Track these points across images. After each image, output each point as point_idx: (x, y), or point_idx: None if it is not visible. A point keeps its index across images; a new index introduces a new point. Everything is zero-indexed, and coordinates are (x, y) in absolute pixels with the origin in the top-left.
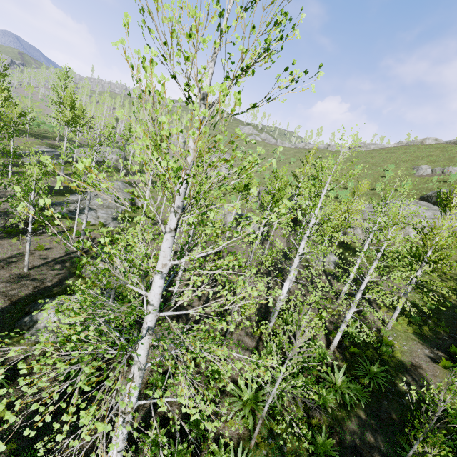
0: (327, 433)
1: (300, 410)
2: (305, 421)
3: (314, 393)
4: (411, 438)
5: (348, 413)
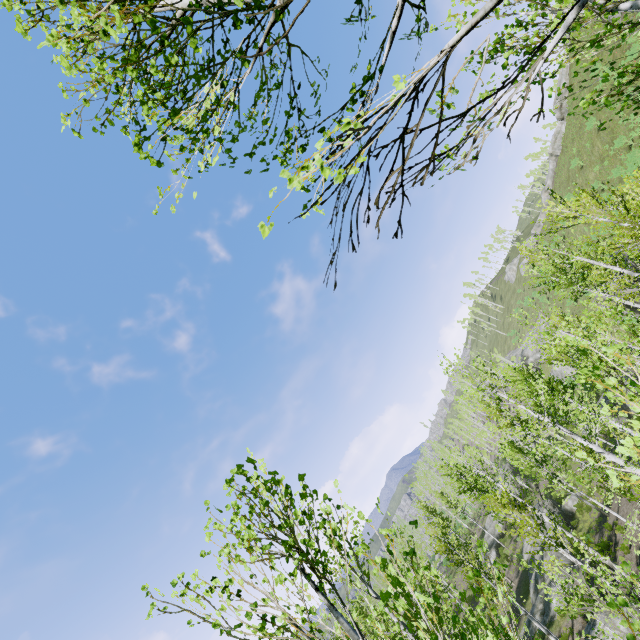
0: None
1: None
2: None
3: None
4: None
5: None
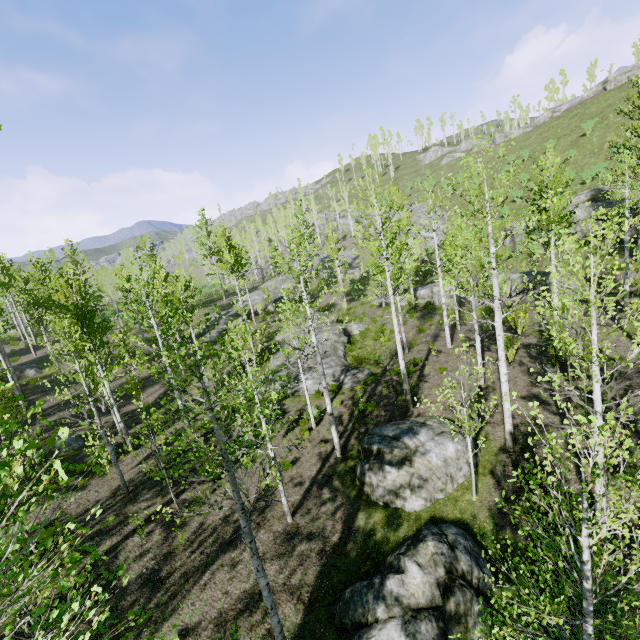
0: None
1: None
2: None
3: None
4: None
5: None
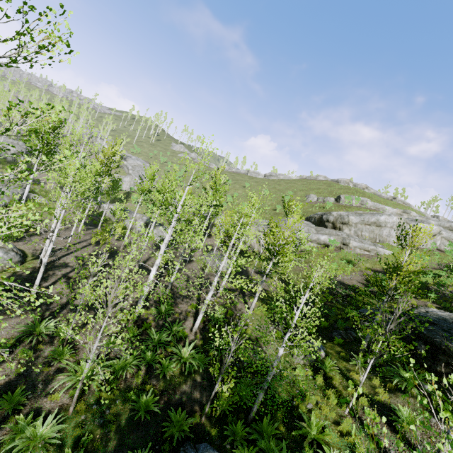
0: (158, 396)
1: (139, 380)
2: (140, 388)
3: (158, 364)
4: (216, 380)
5: (186, 379)
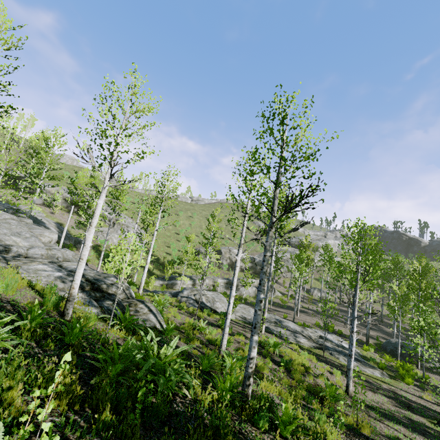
0: None
1: None
2: None
3: None
4: None
5: None
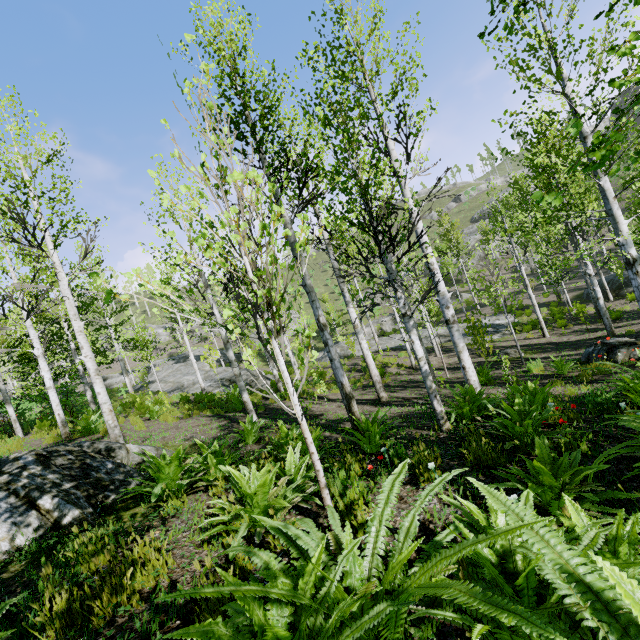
0: None
1: None
2: None
3: None
4: None
5: None
